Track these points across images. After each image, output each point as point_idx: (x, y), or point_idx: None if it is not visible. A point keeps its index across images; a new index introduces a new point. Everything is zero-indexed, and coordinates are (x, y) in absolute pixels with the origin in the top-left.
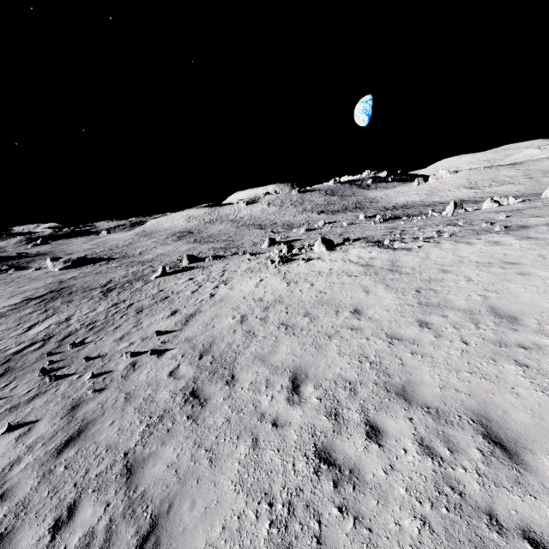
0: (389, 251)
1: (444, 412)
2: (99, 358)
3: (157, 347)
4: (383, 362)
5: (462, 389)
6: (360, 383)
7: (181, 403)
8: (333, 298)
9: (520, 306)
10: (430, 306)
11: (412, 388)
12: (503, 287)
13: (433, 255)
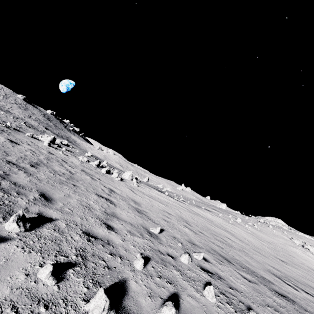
0: (178, 201)
1: (307, 286)
2: (149, 260)
3: (186, 249)
4: (275, 267)
5: (296, 277)
6: (288, 277)
7: (290, 303)
8: (207, 226)
9: (258, 246)
10: (243, 241)
11: (293, 278)
12: (245, 237)
13: (201, 212)
